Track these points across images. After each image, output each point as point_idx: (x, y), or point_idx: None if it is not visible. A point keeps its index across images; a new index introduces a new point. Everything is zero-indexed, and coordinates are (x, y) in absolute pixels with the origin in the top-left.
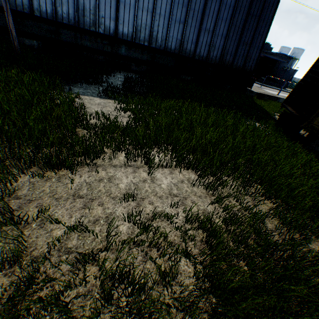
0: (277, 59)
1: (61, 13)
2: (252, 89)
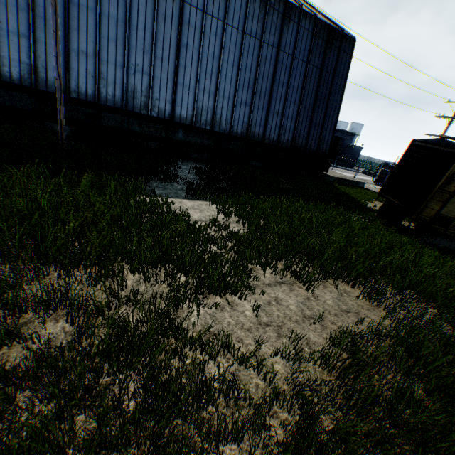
0: (340, 136)
1: (105, 94)
2: (328, 173)
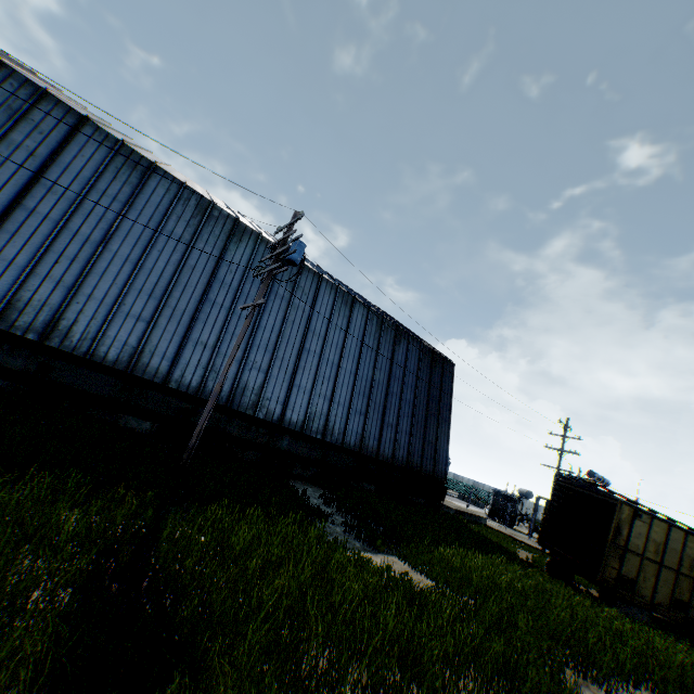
0: None
1: (211, 387)
2: (444, 502)
